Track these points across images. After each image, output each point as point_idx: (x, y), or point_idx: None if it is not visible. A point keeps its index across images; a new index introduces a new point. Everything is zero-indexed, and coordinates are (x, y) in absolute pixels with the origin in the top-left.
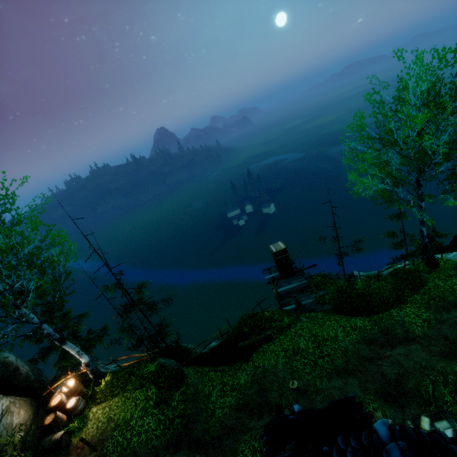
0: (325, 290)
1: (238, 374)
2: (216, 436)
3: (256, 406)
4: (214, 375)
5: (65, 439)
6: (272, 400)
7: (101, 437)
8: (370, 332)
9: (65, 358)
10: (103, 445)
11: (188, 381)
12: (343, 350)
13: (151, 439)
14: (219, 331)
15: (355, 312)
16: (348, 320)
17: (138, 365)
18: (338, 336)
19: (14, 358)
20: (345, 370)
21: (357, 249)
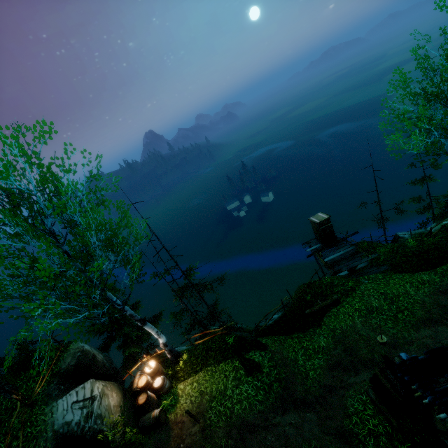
0: (375, 253)
1: (316, 338)
2: (319, 395)
3: (349, 364)
4: (292, 341)
5: (162, 416)
6: (363, 357)
7: (198, 410)
8: (441, 283)
9: (132, 344)
10: (205, 417)
11: (271, 349)
12: (421, 303)
13: (254, 405)
14: (281, 302)
15: (415, 269)
16: (411, 277)
17: (213, 341)
18: (409, 291)
19: (89, 347)
20: (430, 320)
21: (400, 211)
